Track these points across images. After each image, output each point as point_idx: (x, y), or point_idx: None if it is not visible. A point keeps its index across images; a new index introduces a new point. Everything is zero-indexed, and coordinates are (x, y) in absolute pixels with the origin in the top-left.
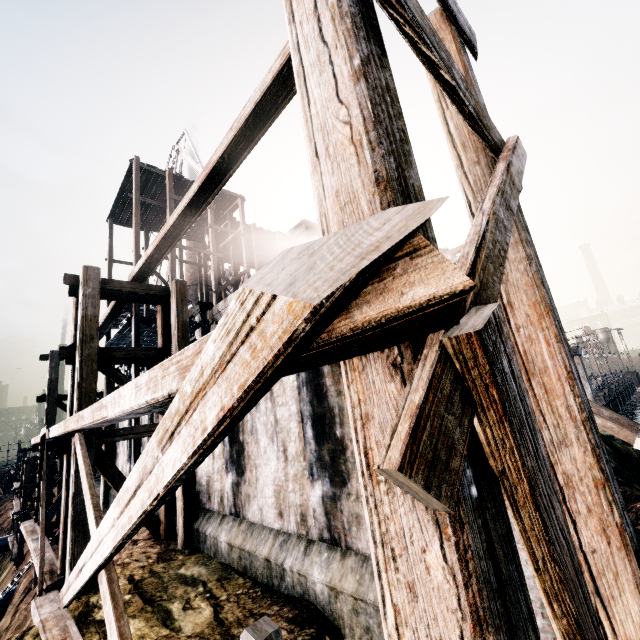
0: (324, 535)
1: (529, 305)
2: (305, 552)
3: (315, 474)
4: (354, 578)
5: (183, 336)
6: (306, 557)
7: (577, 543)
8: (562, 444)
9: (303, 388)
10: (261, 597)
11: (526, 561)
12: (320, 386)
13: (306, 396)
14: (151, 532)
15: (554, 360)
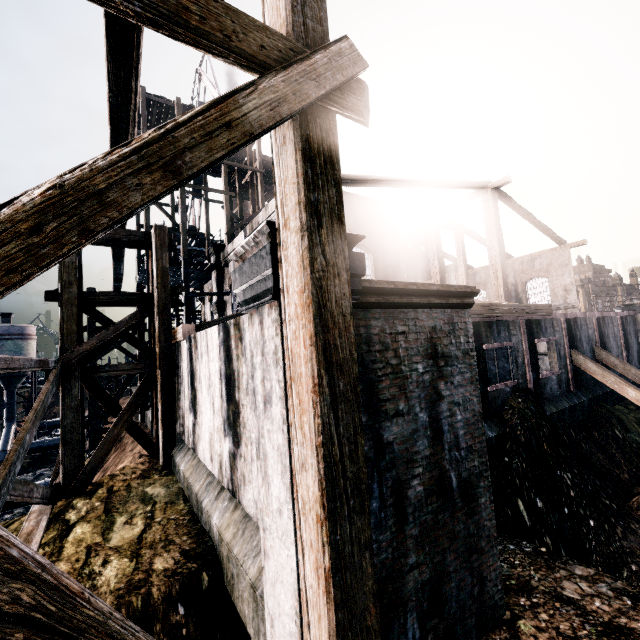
0: (229, 486)
1: (297, 293)
2: (216, 496)
3: (226, 430)
4: (233, 530)
5: (163, 282)
6: (215, 501)
7: (303, 573)
8: (303, 466)
9: (221, 347)
10: (184, 525)
11: (291, 569)
12: (229, 348)
13: (222, 355)
14: (147, 451)
15: (306, 367)
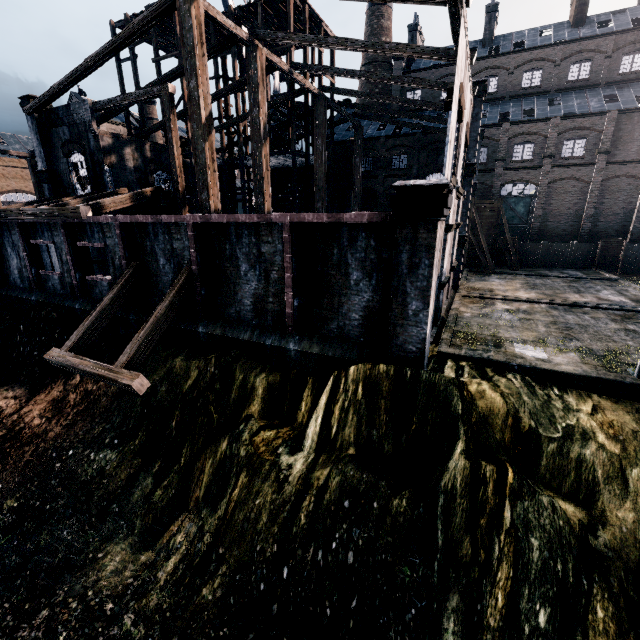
0: None
1: None
2: None
3: None
4: None
5: None
6: None
7: None
8: None
9: None
10: None
11: None
12: None
13: None
14: None
15: None
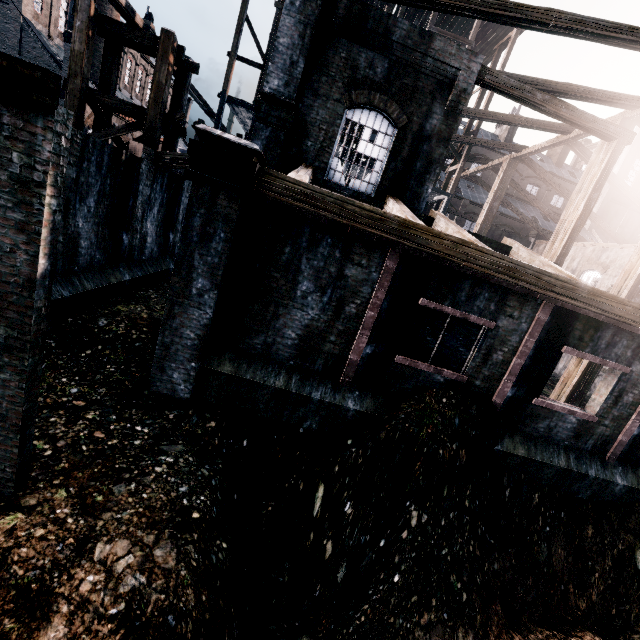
0: None
1: None
2: None
3: None
4: None
5: (155, 99)
6: None
7: None
8: None
9: None
10: None
11: None
12: None
13: None
14: None
15: None
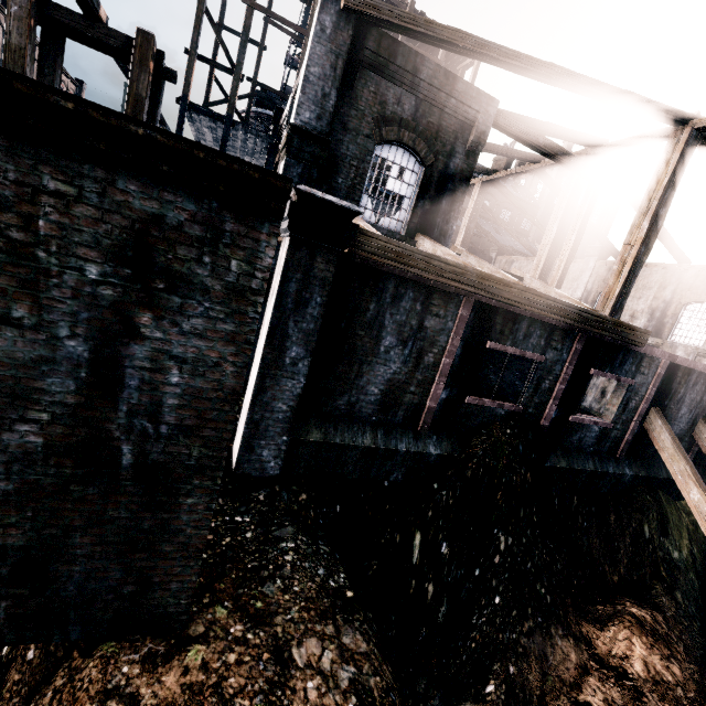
0: None
1: None
2: None
3: None
4: None
5: (133, 115)
6: None
7: None
8: None
9: None
10: None
11: None
12: None
13: None
14: None
15: None
